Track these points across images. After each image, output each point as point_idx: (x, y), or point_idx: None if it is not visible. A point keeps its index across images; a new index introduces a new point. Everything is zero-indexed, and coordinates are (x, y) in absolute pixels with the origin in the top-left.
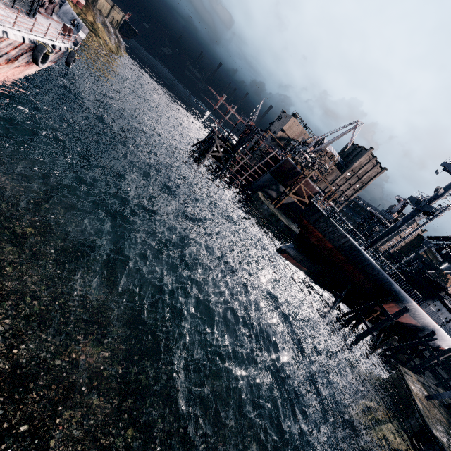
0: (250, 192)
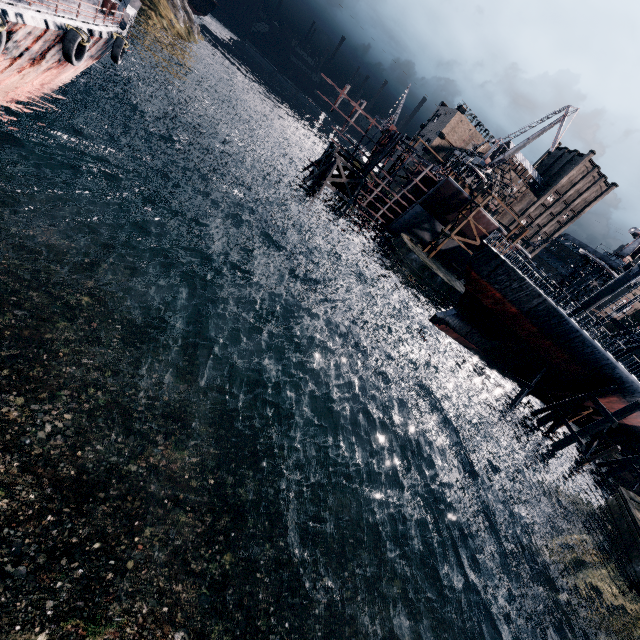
0: (390, 235)
